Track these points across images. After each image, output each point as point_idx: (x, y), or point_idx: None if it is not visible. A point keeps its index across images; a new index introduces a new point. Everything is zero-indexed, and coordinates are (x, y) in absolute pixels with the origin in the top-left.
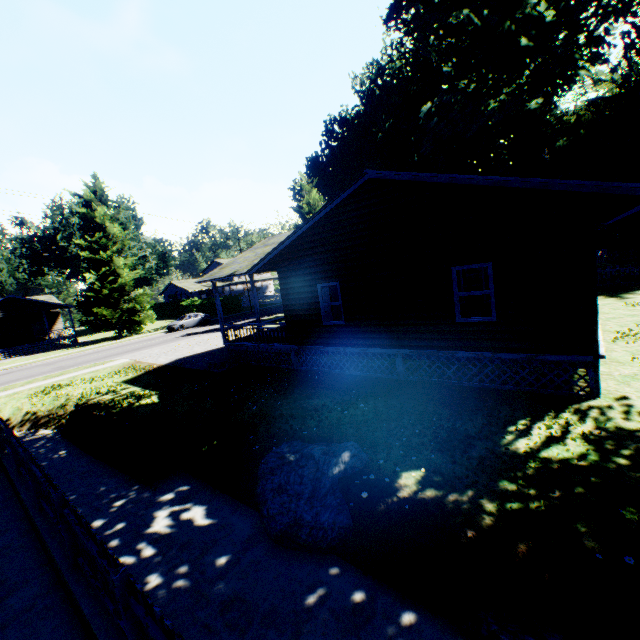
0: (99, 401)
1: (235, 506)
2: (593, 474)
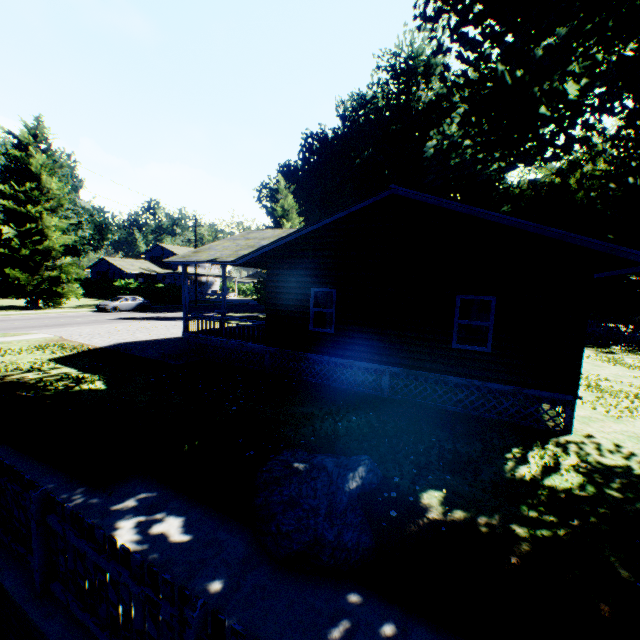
0: (21, 379)
1: (220, 519)
2: (597, 504)
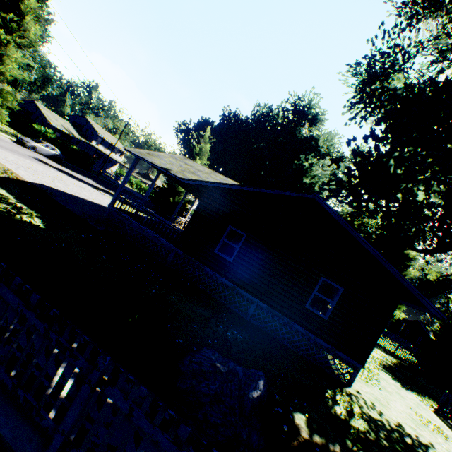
0: None
1: None
2: (380, 448)
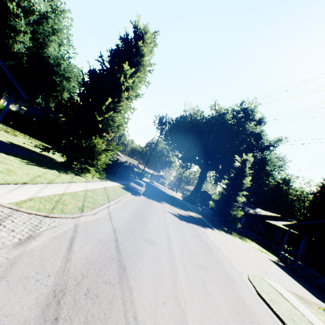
0: None
1: None
2: None
